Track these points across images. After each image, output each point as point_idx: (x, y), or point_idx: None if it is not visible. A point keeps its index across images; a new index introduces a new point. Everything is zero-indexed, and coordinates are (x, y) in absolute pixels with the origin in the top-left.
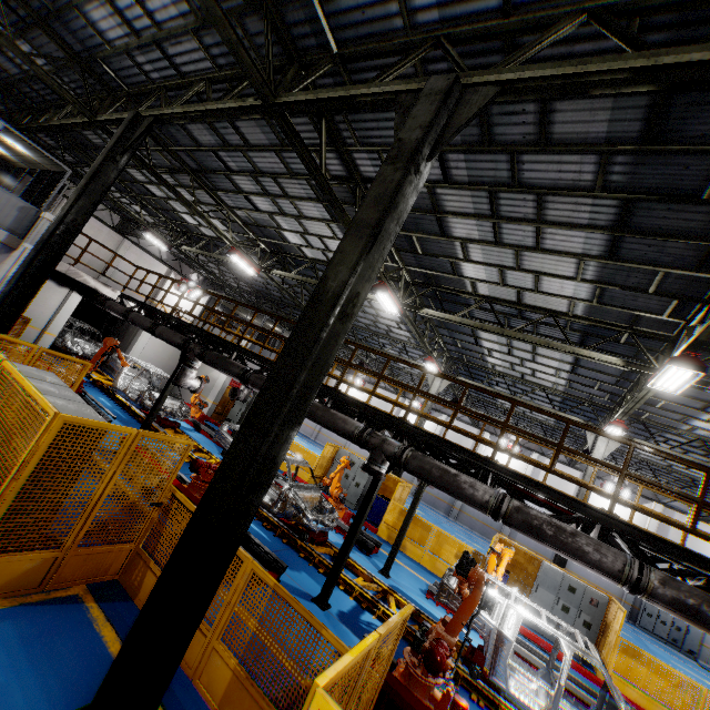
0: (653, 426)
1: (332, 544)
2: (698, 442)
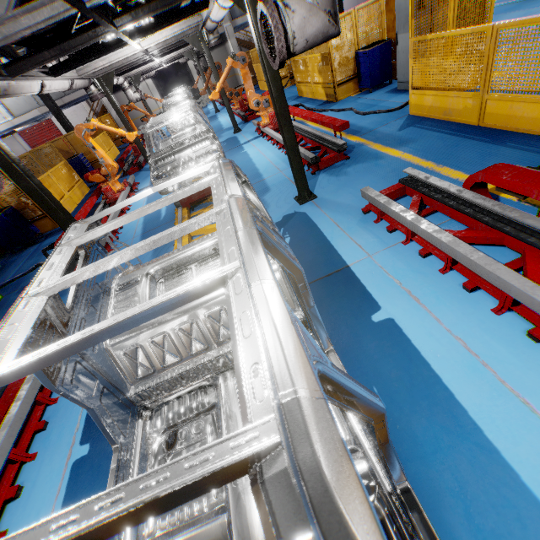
0: None
1: None
2: None
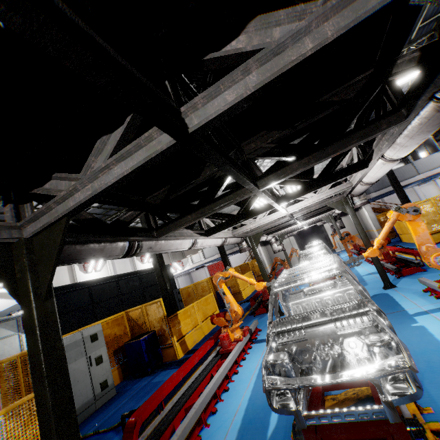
0: None
1: None
2: None
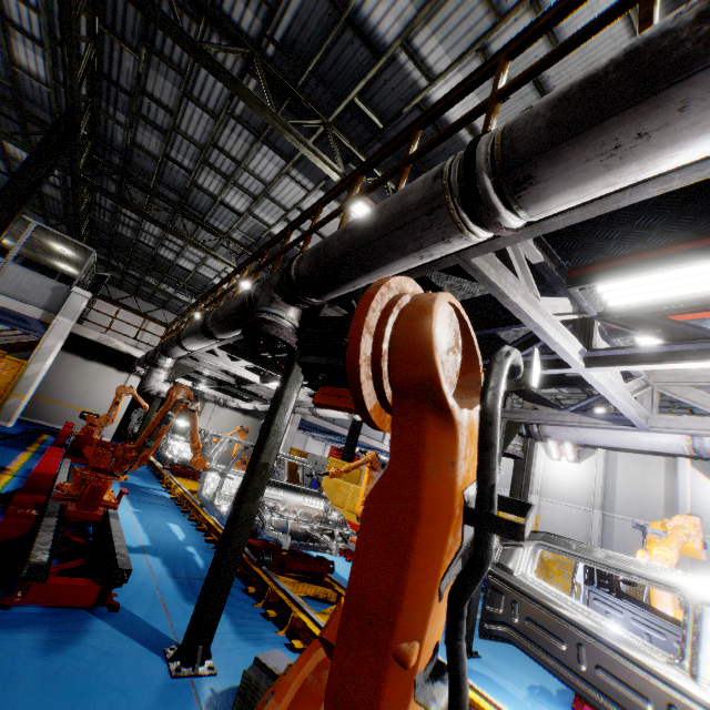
0: None
1: (337, 581)
2: None
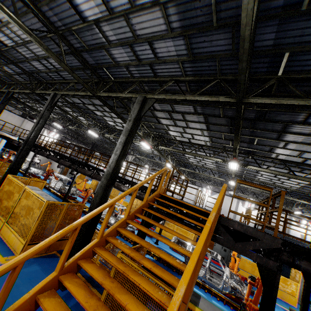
0: (188, 163)
1: (77, 200)
2: (198, 166)
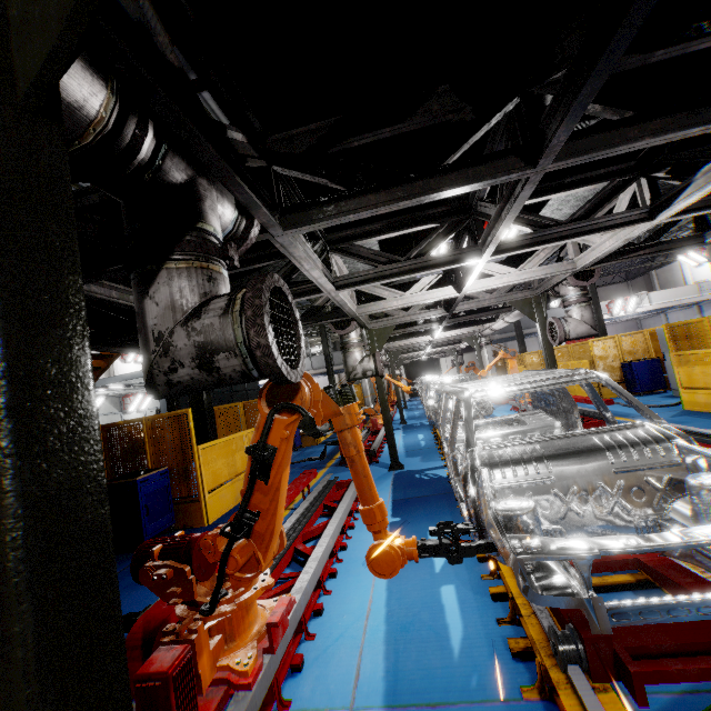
0: None
1: None
2: None
